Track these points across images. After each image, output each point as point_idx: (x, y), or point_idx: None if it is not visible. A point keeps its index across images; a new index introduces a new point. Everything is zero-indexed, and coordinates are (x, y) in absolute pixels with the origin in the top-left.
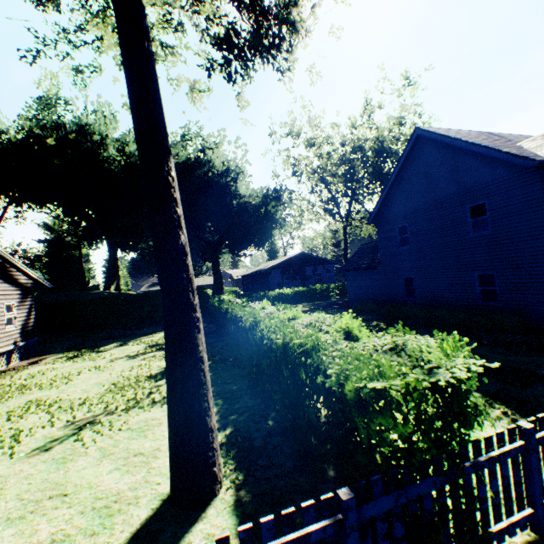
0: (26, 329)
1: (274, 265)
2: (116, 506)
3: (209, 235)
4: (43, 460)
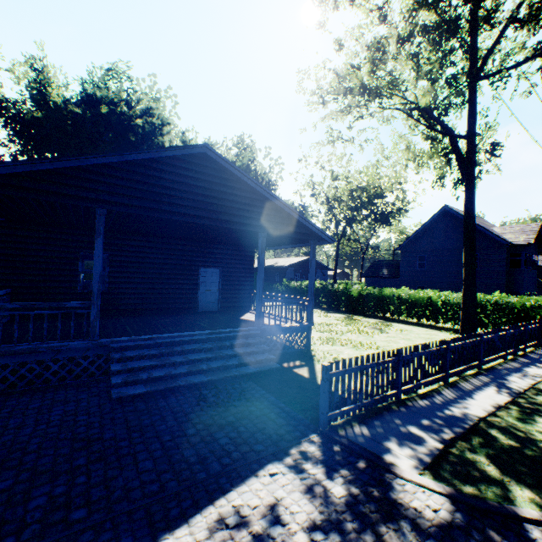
0: None
1: (291, 264)
2: None
3: None
4: (396, 334)
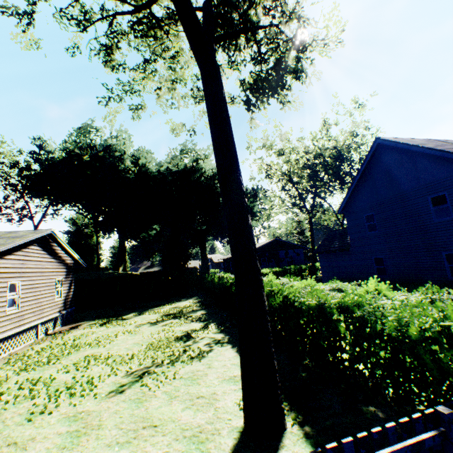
0: (67, 300)
1: None
2: (203, 435)
3: (198, 225)
4: (122, 400)
